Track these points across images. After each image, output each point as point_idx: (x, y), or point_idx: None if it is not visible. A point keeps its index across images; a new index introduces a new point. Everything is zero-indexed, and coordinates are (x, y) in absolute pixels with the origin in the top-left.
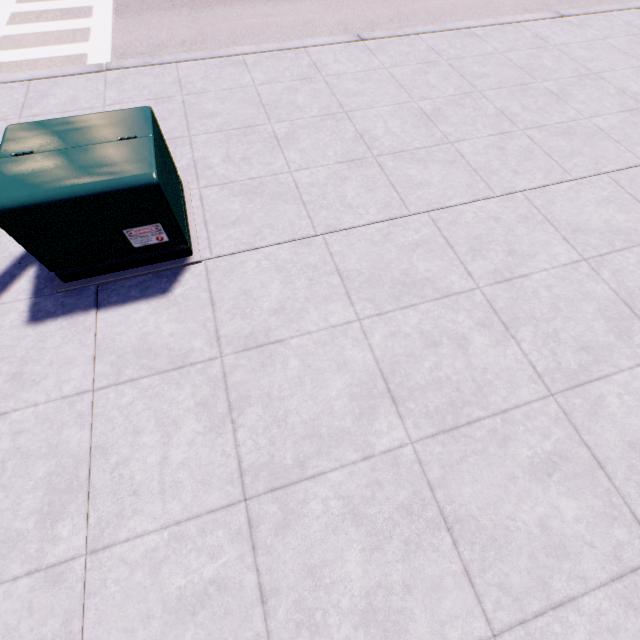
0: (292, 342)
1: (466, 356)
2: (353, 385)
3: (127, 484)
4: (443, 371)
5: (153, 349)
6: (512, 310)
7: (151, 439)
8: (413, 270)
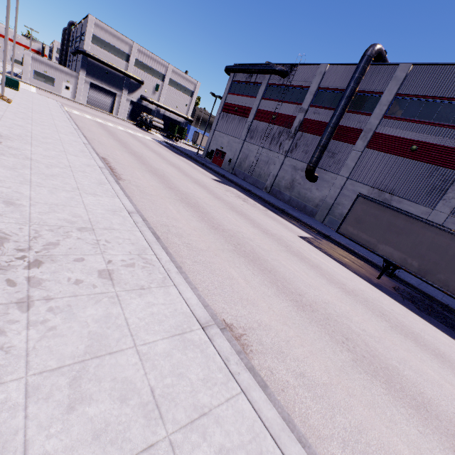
0: None
1: None
2: None
3: None
4: None
5: None
6: None
7: None
8: None
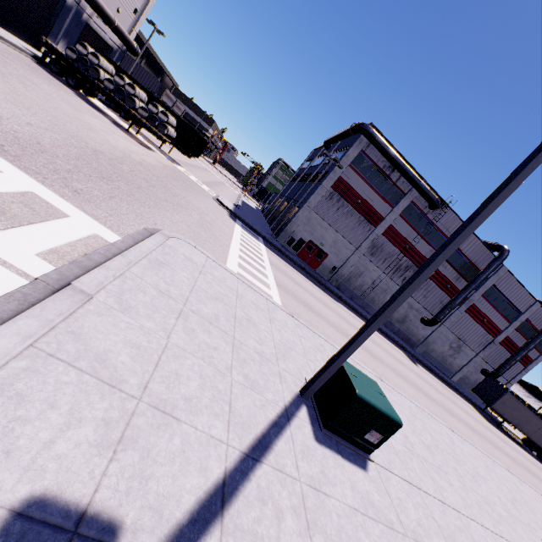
0: None
1: None
2: None
3: None
4: None
5: (375, 504)
6: None
7: None
8: None
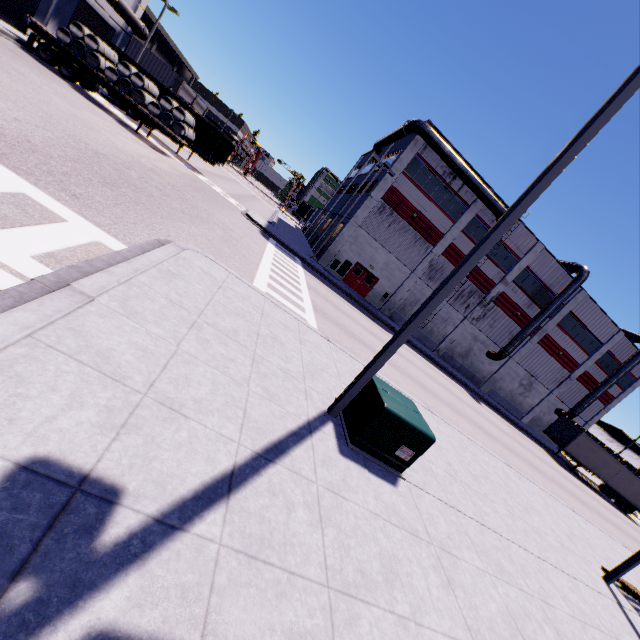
0: (462, 562)
1: (546, 636)
2: (500, 612)
3: (416, 590)
4: (539, 637)
5: (400, 514)
6: (556, 623)
7: (418, 570)
8: (501, 561)
